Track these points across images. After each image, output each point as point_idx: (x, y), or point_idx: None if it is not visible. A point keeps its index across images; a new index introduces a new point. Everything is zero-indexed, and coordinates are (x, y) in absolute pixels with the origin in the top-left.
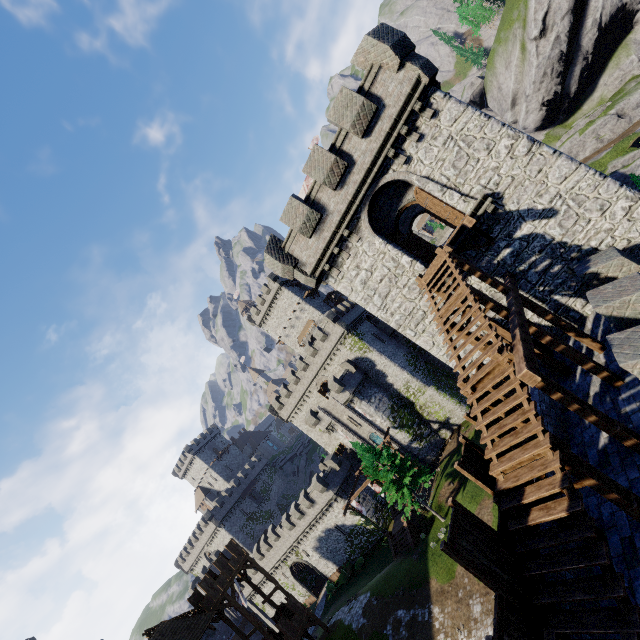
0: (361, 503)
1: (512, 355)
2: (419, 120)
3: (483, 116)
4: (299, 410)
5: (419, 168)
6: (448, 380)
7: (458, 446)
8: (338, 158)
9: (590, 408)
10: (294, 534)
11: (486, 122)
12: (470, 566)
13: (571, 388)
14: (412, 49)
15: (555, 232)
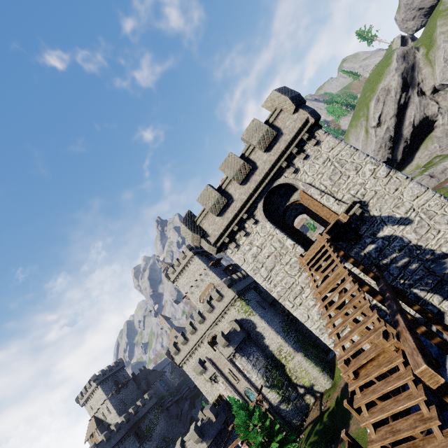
0: None
1: (399, 343)
2: (306, 146)
3: (352, 148)
4: (190, 357)
5: (304, 177)
6: (313, 349)
7: (321, 414)
8: (245, 163)
9: None
10: None
11: (355, 152)
12: None
13: None
14: (304, 102)
15: (411, 236)
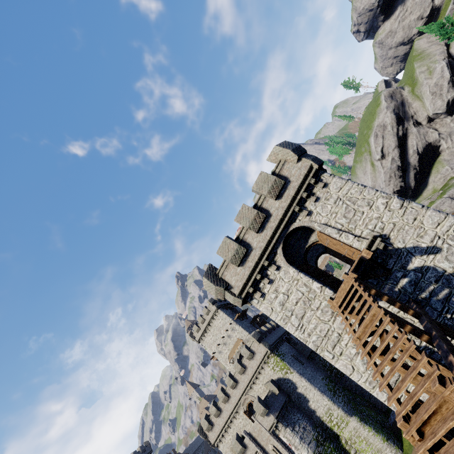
0: None
1: None
2: (314, 189)
3: (360, 185)
4: (226, 433)
5: (318, 218)
6: (369, 410)
7: None
8: (259, 212)
9: None
10: None
11: (363, 189)
12: None
13: None
14: (305, 152)
15: (444, 265)
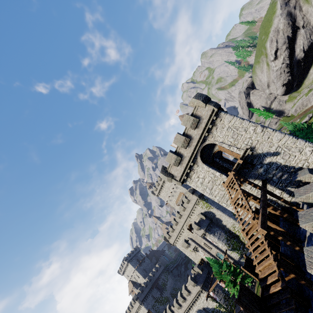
0: (216, 294)
1: (258, 221)
2: (216, 122)
3: (241, 119)
4: (178, 239)
5: (218, 139)
6: None
7: None
8: (186, 138)
9: (296, 243)
10: (180, 311)
11: (242, 121)
12: (247, 309)
13: (300, 232)
14: (210, 99)
15: (281, 161)
